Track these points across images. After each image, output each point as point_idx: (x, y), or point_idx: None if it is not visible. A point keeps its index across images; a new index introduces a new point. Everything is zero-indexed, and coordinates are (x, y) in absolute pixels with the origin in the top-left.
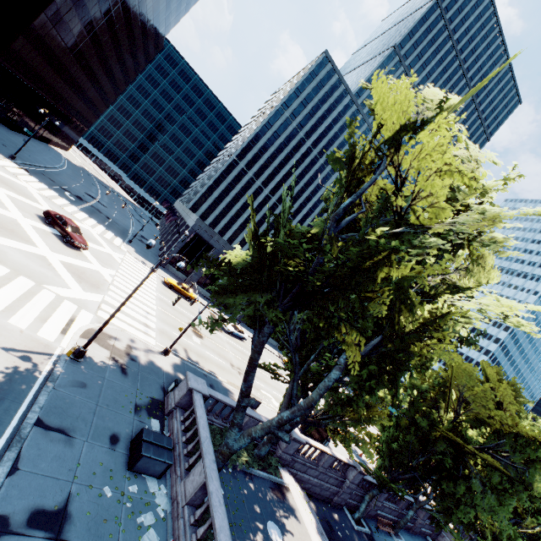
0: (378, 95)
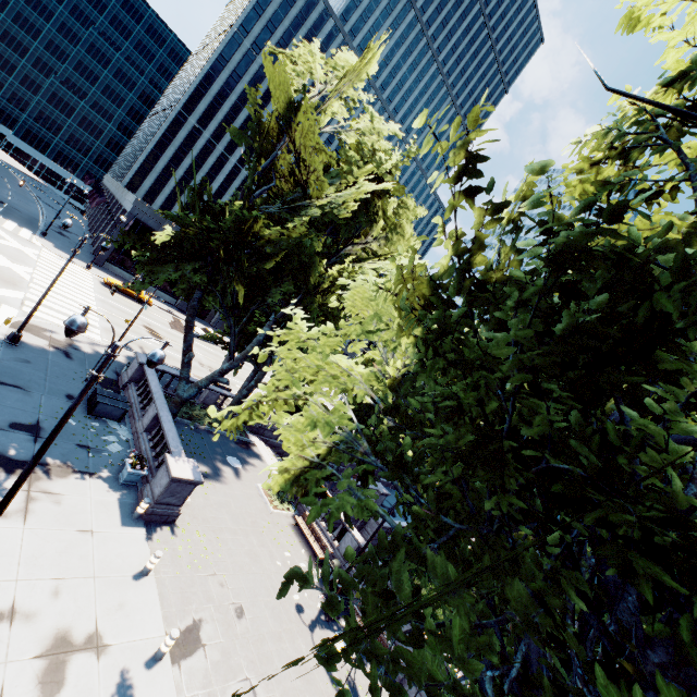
0: (269, 70)
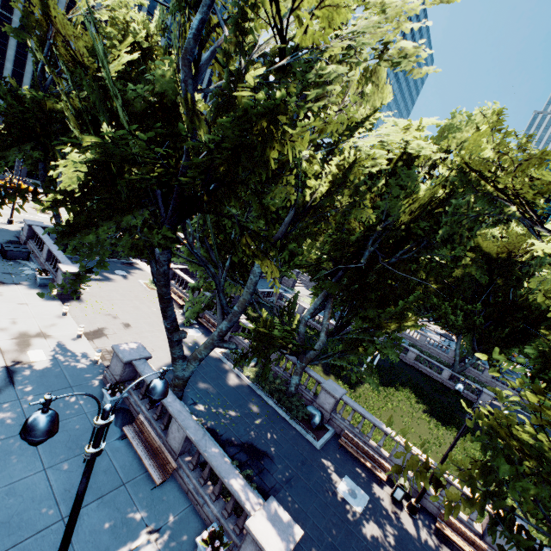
0: None
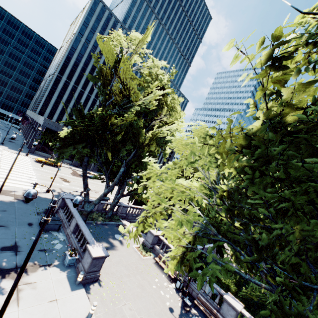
0: (101, 45)
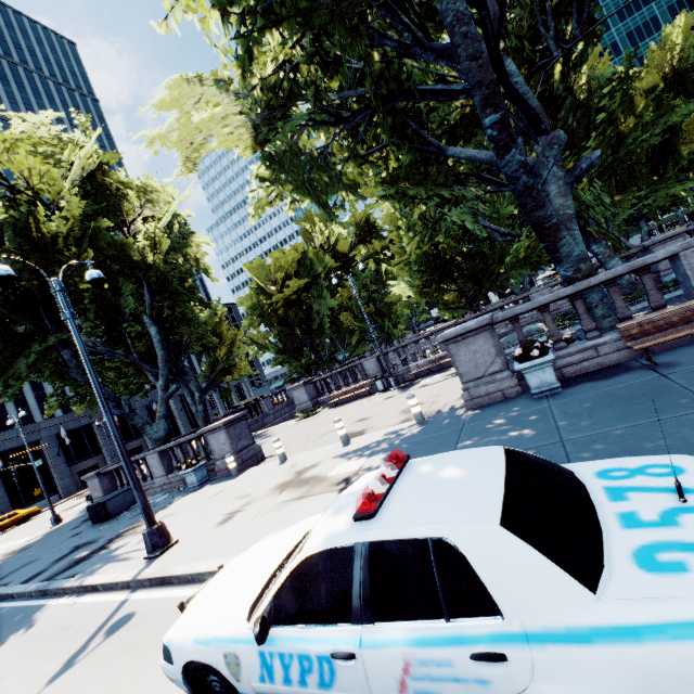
0: None
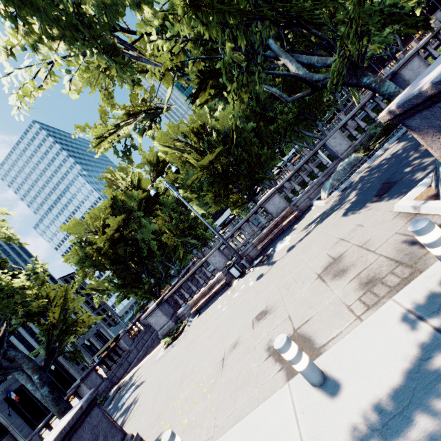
0: None
